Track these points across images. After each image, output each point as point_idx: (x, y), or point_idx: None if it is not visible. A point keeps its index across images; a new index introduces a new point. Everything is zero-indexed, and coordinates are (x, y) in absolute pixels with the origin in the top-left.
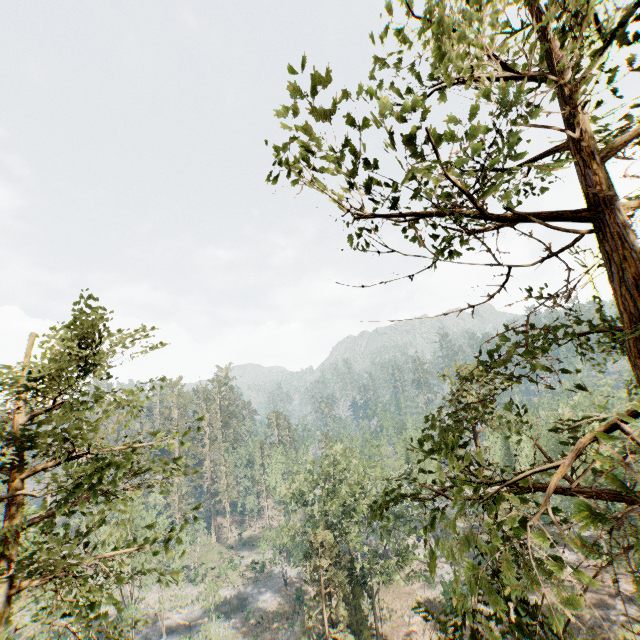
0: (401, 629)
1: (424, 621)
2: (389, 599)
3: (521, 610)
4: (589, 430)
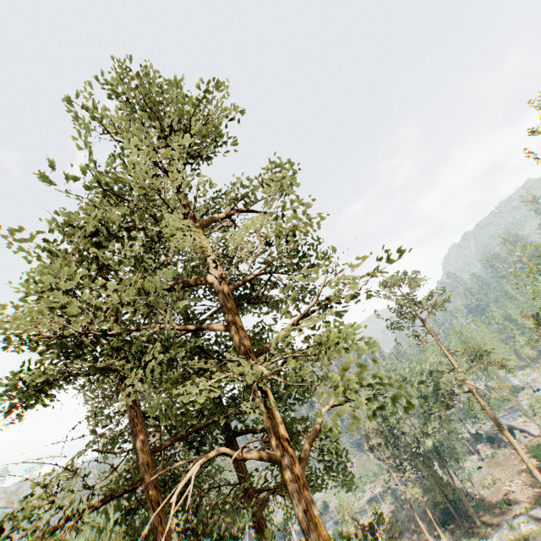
0: (501, 492)
1: (523, 483)
2: (496, 472)
3: None
4: None
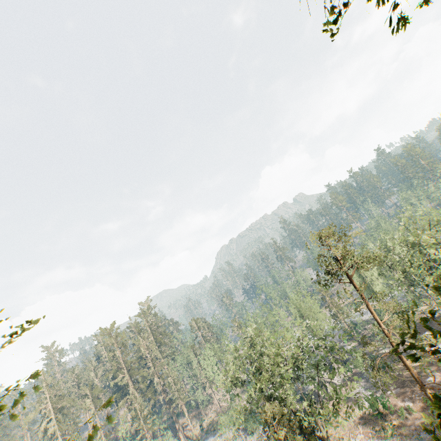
0: None
1: (366, 436)
2: (333, 429)
3: None
4: (420, 243)
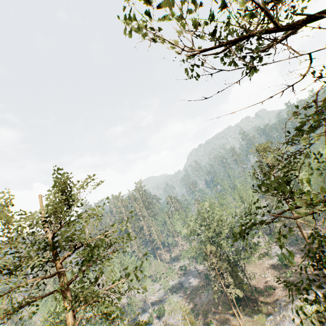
0: (262, 281)
1: (272, 275)
2: (251, 269)
3: (324, 259)
4: None
